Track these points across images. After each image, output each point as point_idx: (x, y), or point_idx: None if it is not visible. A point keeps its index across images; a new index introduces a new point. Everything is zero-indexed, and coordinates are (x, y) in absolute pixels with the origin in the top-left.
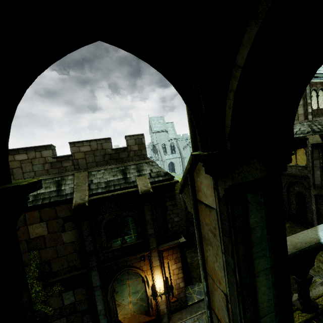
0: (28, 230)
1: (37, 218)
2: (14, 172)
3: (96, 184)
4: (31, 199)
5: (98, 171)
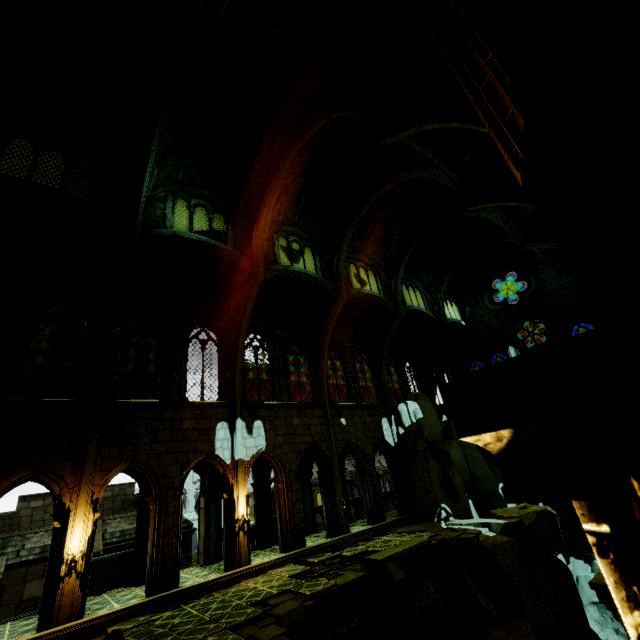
0: (23, 589)
1: (39, 573)
2: (22, 521)
3: (110, 534)
4: (39, 550)
5: (114, 519)
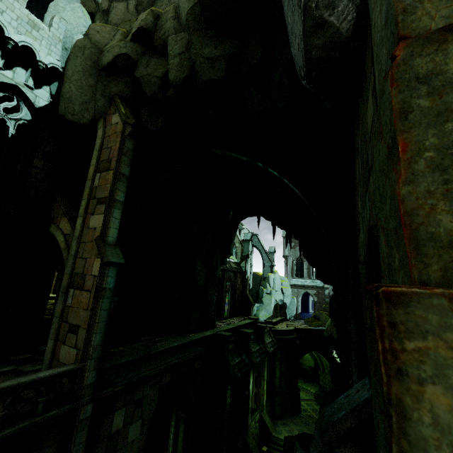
0: None
1: None
2: None
3: None
4: None
5: None
